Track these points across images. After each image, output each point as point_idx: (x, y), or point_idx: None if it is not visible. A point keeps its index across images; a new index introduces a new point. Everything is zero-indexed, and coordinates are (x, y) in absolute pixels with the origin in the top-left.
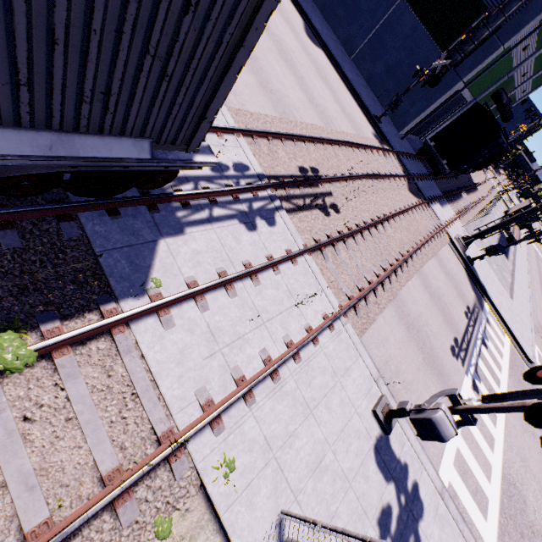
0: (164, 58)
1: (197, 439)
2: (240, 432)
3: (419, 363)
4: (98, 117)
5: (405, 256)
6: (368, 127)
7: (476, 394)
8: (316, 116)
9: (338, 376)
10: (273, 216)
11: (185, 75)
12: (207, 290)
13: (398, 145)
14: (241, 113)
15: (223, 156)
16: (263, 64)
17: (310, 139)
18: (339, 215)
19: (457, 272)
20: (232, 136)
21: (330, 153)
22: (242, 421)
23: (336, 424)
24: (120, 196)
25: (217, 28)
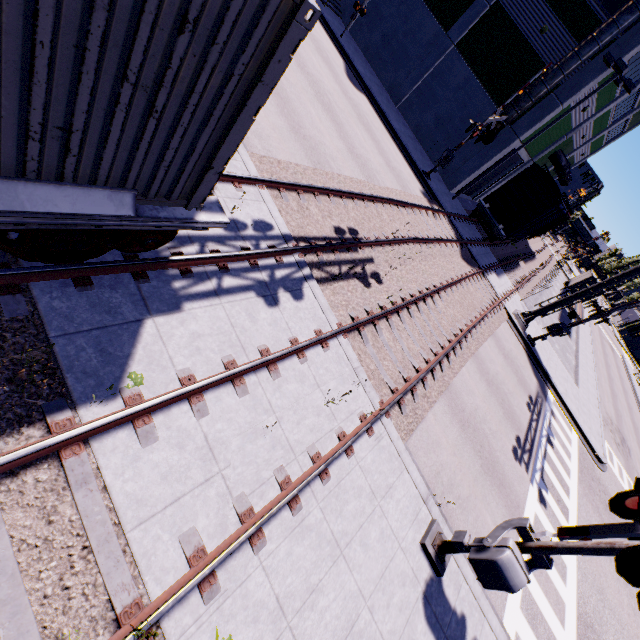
0: (151, 89)
1: (178, 612)
2: (242, 593)
3: (477, 472)
4: (55, 159)
5: (458, 336)
6: (416, 183)
7: (543, 508)
8: (356, 168)
9: (377, 498)
10: (301, 287)
11: (182, 113)
12: (207, 387)
13: (449, 205)
14: (267, 160)
15: (241, 211)
16: (296, 106)
17: (349, 194)
18: (381, 286)
19: (517, 354)
20: (253, 188)
21: (372, 212)
22: (246, 575)
23: (374, 567)
24: (95, 259)
25: (226, 55)
